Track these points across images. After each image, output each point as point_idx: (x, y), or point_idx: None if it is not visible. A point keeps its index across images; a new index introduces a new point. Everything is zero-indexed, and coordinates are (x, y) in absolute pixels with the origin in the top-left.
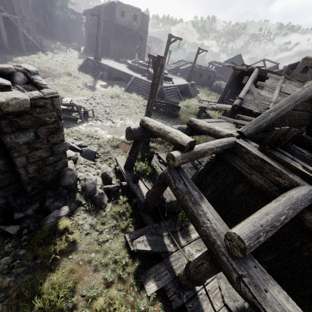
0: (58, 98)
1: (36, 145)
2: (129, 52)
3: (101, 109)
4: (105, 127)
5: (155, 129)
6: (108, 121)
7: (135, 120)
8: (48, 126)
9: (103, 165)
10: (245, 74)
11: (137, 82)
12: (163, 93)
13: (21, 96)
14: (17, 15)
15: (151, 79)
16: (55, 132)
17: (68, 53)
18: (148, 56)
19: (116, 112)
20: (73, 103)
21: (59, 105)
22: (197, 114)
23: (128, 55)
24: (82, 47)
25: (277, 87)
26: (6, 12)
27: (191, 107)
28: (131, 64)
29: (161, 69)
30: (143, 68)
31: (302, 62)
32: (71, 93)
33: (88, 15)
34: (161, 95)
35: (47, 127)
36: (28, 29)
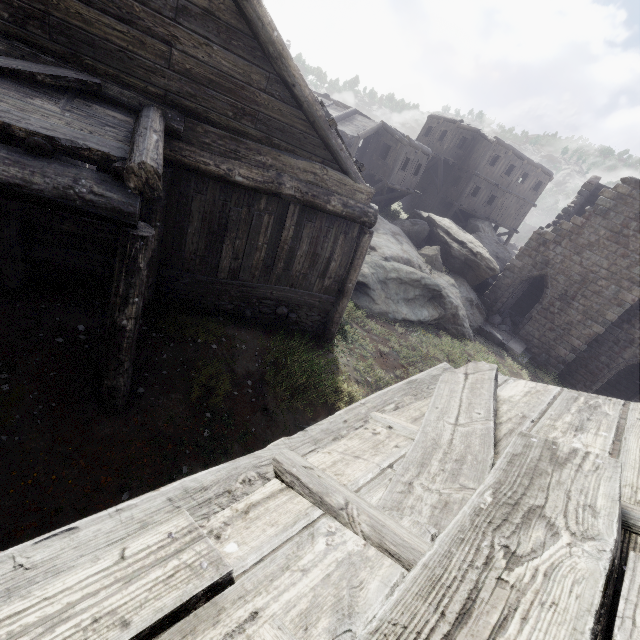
0: None
1: None
2: None
3: None
4: None
5: None
6: None
7: None
8: None
9: None
10: None
11: None
12: None
13: None
14: None
15: None
16: None
17: None
18: None
19: None
20: None
21: None
22: None
23: None
24: None
25: None
26: None
27: None
28: None
29: None
30: None
31: (427, 121)
32: None
33: None
34: None
35: None
36: None
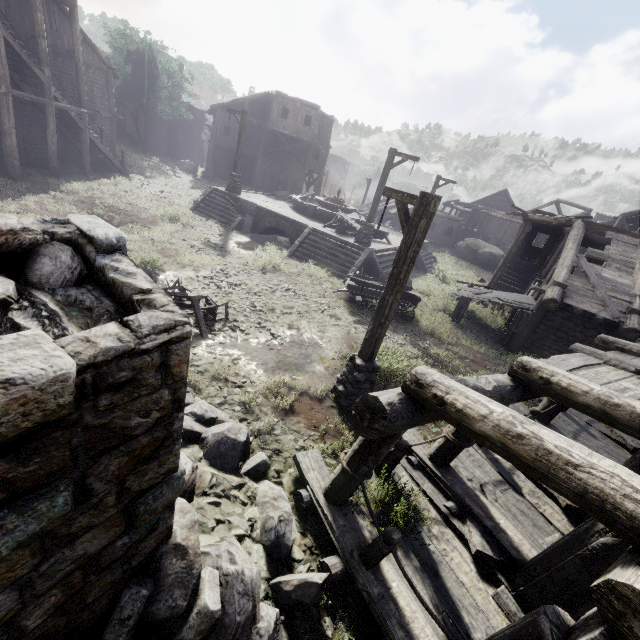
0: (186, 342)
1: (72, 525)
2: (292, 180)
3: (243, 301)
4: (255, 349)
5: (489, 430)
6: (261, 331)
7: (321, 329)
8: (132, 443)
9: (263, 487)
10: (540, 230)
11: (315, 238)
12: (373, 264)
13: (38, 363)
14: (86, 107)
15: (344, 234)
16: (152, 453)
17: (172, 178)
18: (386, 193)
19: (277, 308)
20: (183, 286)
21: (184, 362)
22: (453, 313)
23: (288, 185)
24: (198, 167)
25: (638, 263)
26: (65, 102)
27: (431, 293)
28: (301, 202)
29: (428, 226)
30: (326, 211)
31: None
32: (177, 260)
33: (219, 113)
34: (368, 269)
35: (126, 448)
36: (101, 133)
